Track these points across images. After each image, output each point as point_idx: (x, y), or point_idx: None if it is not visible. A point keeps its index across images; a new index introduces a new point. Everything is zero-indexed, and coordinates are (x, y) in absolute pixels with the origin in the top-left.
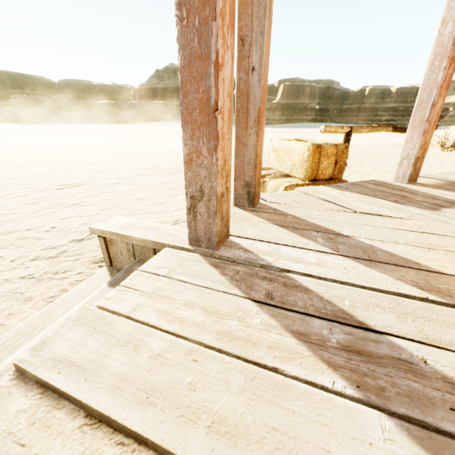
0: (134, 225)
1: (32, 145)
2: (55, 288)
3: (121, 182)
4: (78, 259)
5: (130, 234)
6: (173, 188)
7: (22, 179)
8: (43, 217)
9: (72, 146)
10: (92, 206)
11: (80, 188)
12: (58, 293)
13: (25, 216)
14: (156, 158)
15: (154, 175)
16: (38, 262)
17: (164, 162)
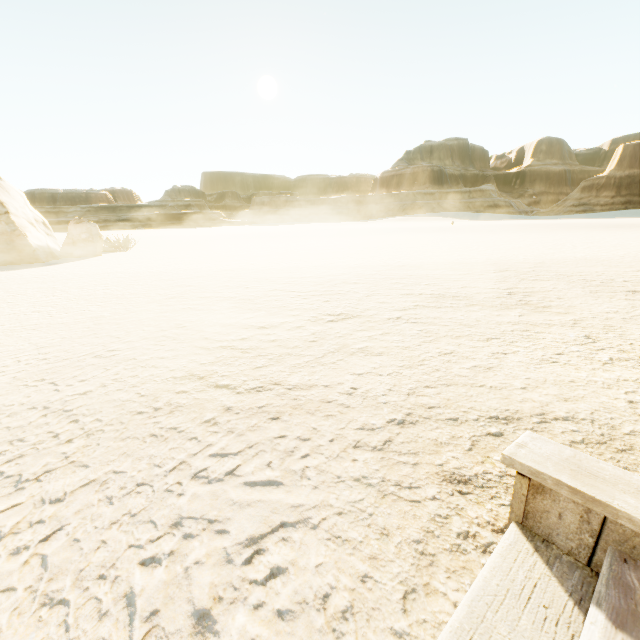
0: (586, 468)
1: (275, 253)
2: (413, 522)
3: (401, 317)
4: (416, 463)
5: (612, 503)
6: (490, 338)
7: (286, 301)
8: (332, 366)
9: (315, 254)
10: (384, 357)
11: (354, 321)
12: (423, 537)
13: (312, 361)
14: (427, 276)
15: (442, 307)
16: (364, 454)
17: (443, 284)
